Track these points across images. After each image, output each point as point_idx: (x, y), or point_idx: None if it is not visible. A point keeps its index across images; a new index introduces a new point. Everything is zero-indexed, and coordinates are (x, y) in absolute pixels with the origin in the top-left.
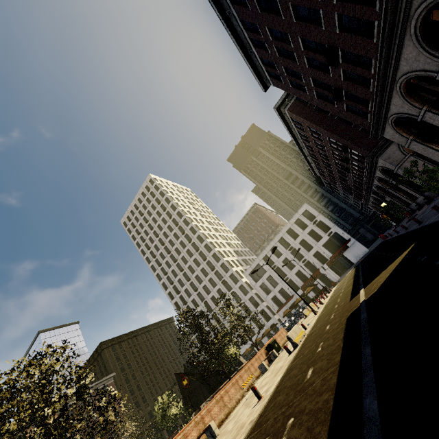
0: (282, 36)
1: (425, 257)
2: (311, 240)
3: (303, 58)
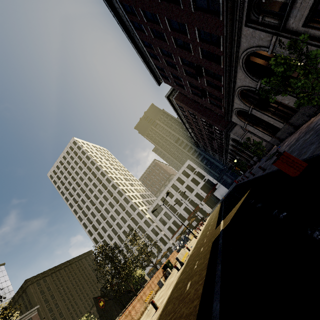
0: (168, 53)
1: (253, 201)
2: (193, 185)
3: (182, 69)
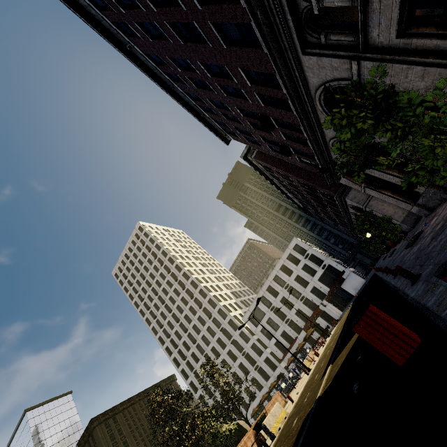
0: (223, 104)
1: (359, 357)
2: (306, 275)
3: (246, 122)
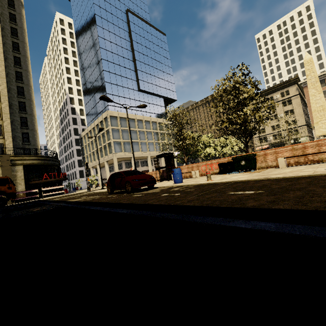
0: None
1: None
2: None
3: None
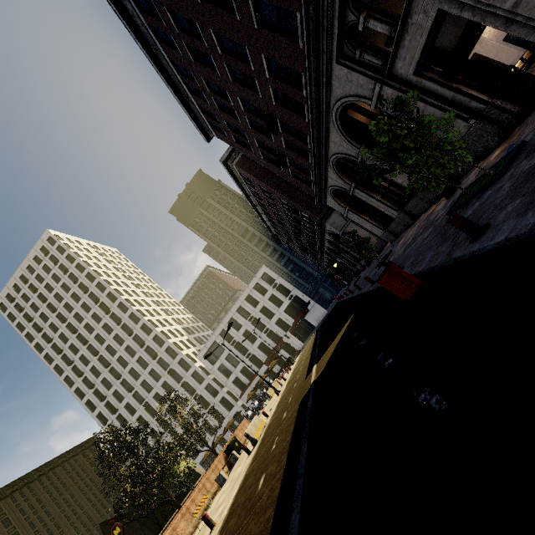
0: (220, 90)
1: (356, 334)
2: (272, 306)
3: (245, 118)
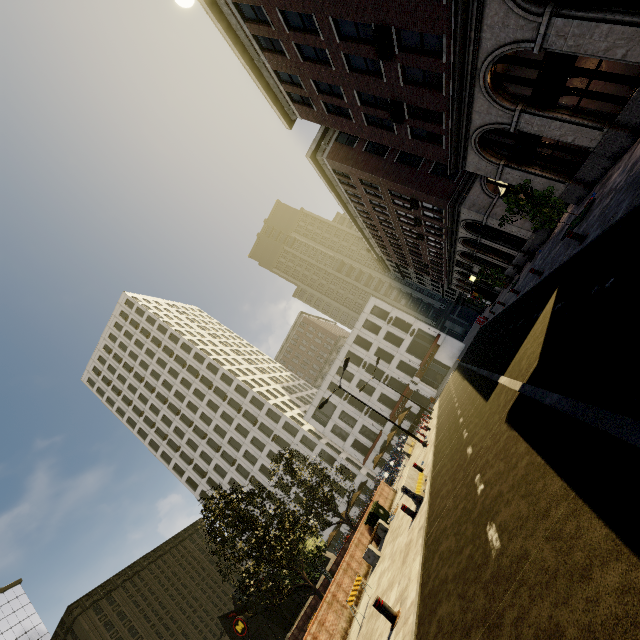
0: (303, 23)
1: (612, 280)
2: (390, 346)
3: (340, 57)
